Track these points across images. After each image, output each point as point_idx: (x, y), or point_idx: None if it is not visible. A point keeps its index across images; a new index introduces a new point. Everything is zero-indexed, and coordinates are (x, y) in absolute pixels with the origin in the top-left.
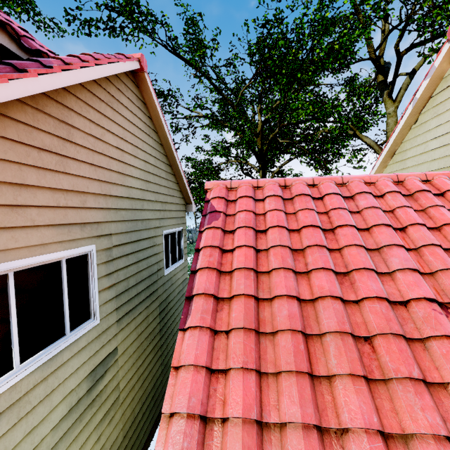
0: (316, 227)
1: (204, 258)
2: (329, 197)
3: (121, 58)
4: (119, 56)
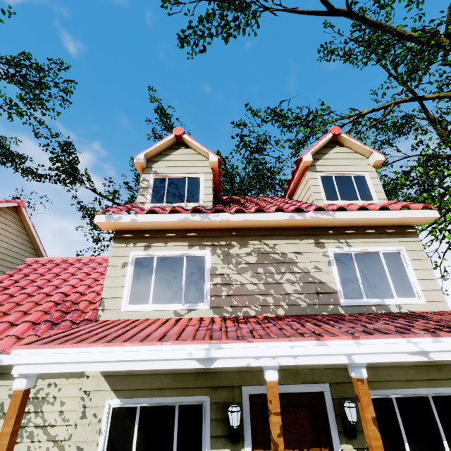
0: (55, 274)
1: None
2: (78, 264)
3: (2, 202)
4: (2, 201)
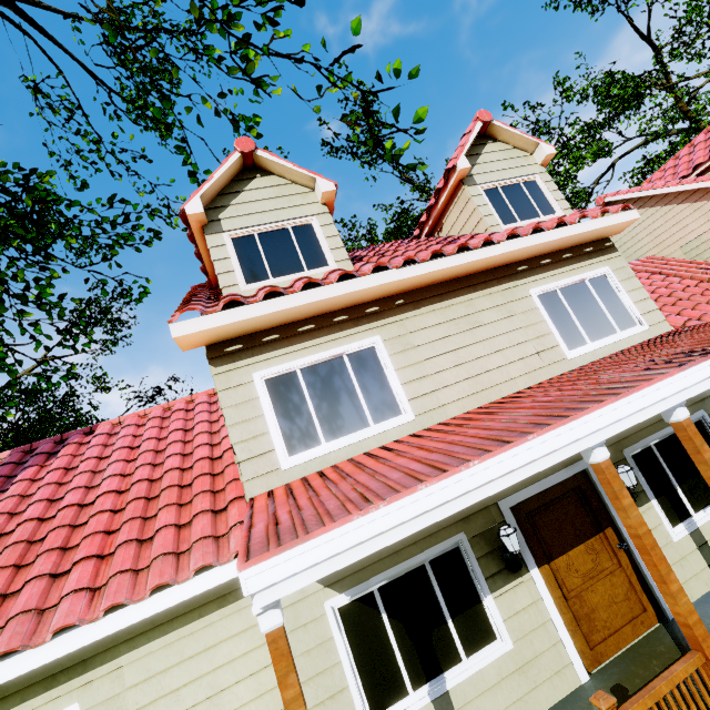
0: None
1: None
2: None
3: None
4: None
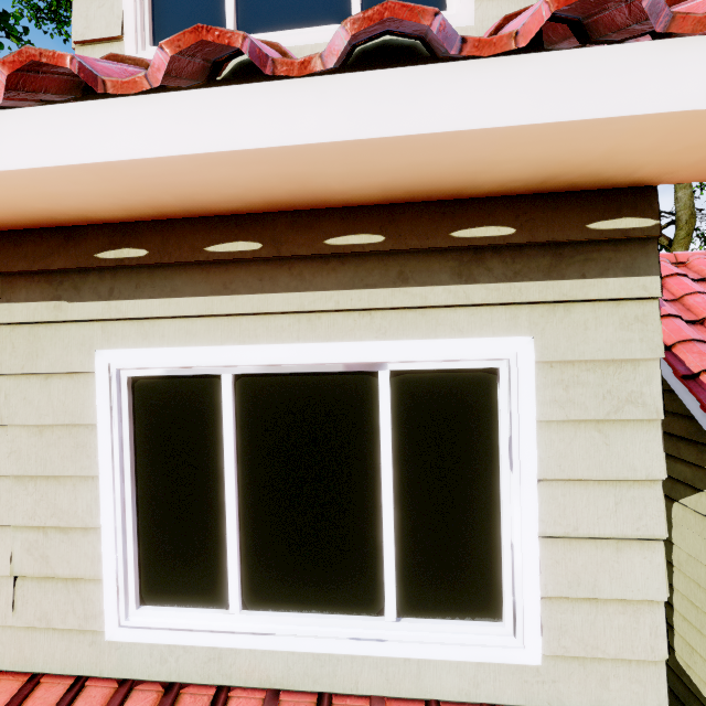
0: None
1: (699, 356)
2: None
3: None
4: None
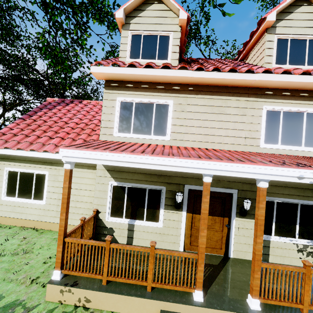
0: None
1: None
2: None
3: None
4: None
